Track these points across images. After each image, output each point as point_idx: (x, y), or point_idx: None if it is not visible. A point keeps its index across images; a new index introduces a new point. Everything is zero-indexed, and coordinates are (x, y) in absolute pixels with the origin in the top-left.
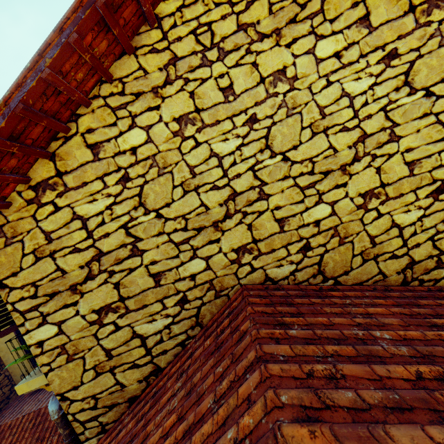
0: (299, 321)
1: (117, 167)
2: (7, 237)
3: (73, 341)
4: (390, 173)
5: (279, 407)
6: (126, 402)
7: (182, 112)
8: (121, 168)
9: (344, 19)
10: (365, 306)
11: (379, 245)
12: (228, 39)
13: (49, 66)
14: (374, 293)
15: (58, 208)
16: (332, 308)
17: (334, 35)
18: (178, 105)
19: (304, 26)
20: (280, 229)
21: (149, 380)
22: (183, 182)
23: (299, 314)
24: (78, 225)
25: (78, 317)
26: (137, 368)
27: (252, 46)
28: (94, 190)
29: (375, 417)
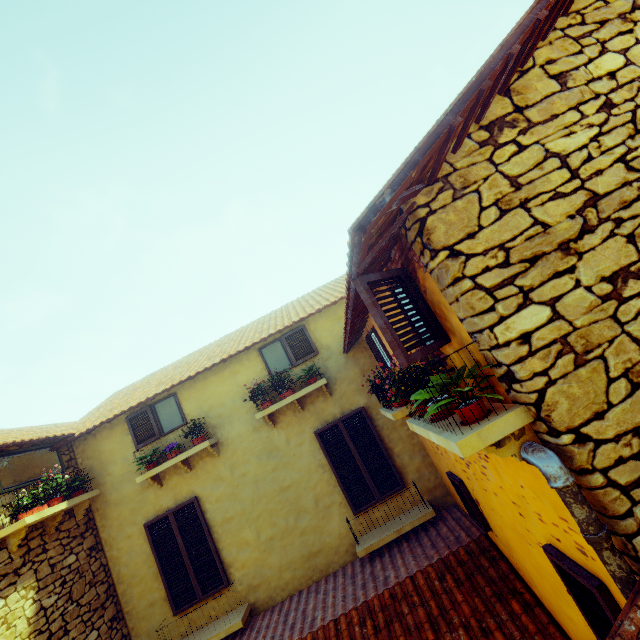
0: None
1: (593, 95)
2: (455, 189)
3: (580, 330)
4: None
5: None
6: None
7: None
8: (598, 96)
9: None
10: None
11: None
12: None
13: None
14: None
15: (522, 147)
16: None
17: None
18: None
19: None
20: None
21: None
22: None
23: None
24: (554, 164)
25: (580, 290)
26: None
27: None
28: (568, 122)
29: None
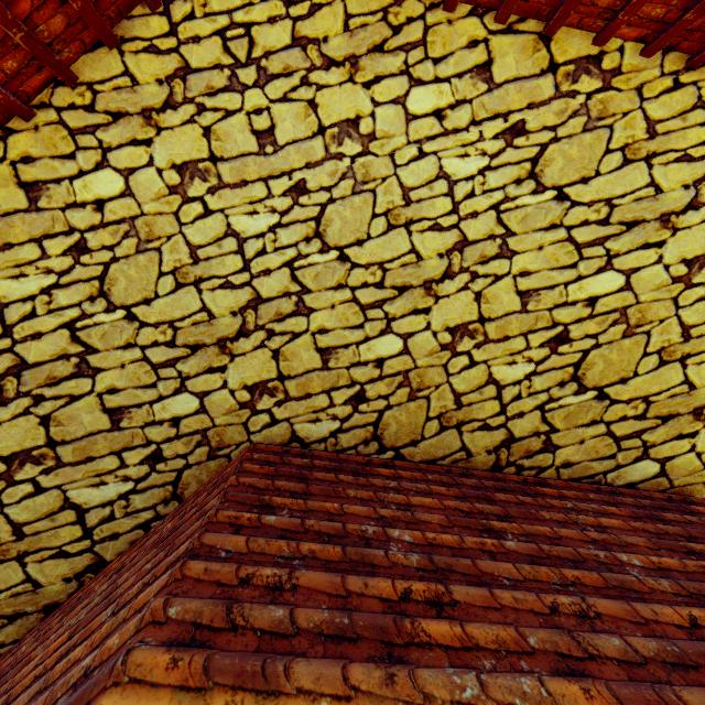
0: (294, 504)
1: (68, 227)
2: None
3: None
4: (494, 304)
5: (158, 623)
6: (40, 611)
7: (189, 157)
8: (74, 230)
9: (455, 61)
10: (414, 494)
11: (466, 408)
12: (276, 55)
13: None
14: (440, 477)
15: None
16: (361, 491)
17: (437, 82)
18: (183, 144)
19: (394, 59)
20: (323, 365)
21: (84, 579)
22: (177, 269)
23: (305, 495)
24: None
25: None
26: (64, 557)
27: (313, 74)
28: (24, 259)
29: (294, 646)
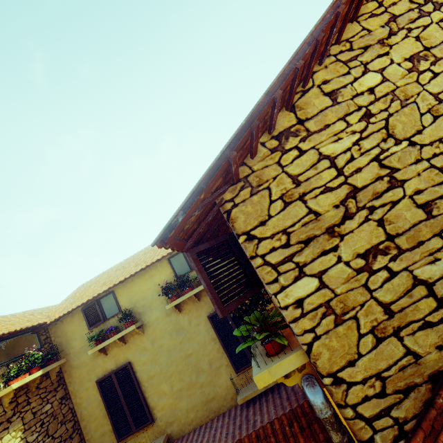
0: None
1: (357, 107)
2: (253, 186)
3: (339, 296)
4: None
5: None
6: (426, 382)
7: (412, 53)
8: (361, 108)
9: None
10: None
11: None
12: None
13: (342, 4)
14: None
15: (302, 152)
16: None
17: None
18: (406, 48)
19: None
20: None
21: None
22: (430, 109)
23: None
24: (325, 164)
25: (341, 265)
26: (429, 327)
27: None
28: (337, 130)
29: None
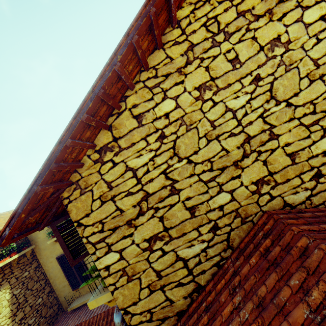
0: None
1: (155, 129)
2: (82, 188)
3: (131, 265)
4: None
5: None
6: (175, 315)
7: (201, 82)
8: (158, 130)
9: None
10: None
11: None
12: (231, 24)
13: (119, 61)
14: None
15: (115, 164)
16: None
17: (317, 4)
18: (197, 77)
19: (290, 2)
20: (292, 162)
21: (192, 296)
22: (206, 134)
23: None
24: (129, 174)
25: (134, 245)
26: (181, 286)
27: (250, 25)
28: (140, 148)
29: None
